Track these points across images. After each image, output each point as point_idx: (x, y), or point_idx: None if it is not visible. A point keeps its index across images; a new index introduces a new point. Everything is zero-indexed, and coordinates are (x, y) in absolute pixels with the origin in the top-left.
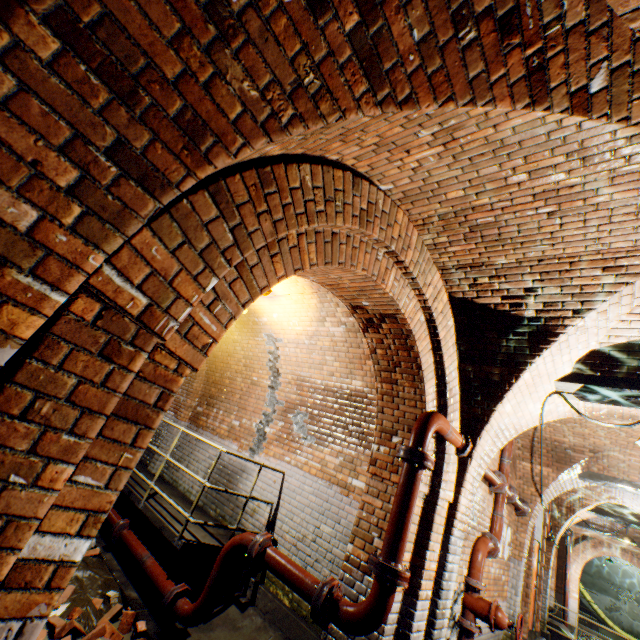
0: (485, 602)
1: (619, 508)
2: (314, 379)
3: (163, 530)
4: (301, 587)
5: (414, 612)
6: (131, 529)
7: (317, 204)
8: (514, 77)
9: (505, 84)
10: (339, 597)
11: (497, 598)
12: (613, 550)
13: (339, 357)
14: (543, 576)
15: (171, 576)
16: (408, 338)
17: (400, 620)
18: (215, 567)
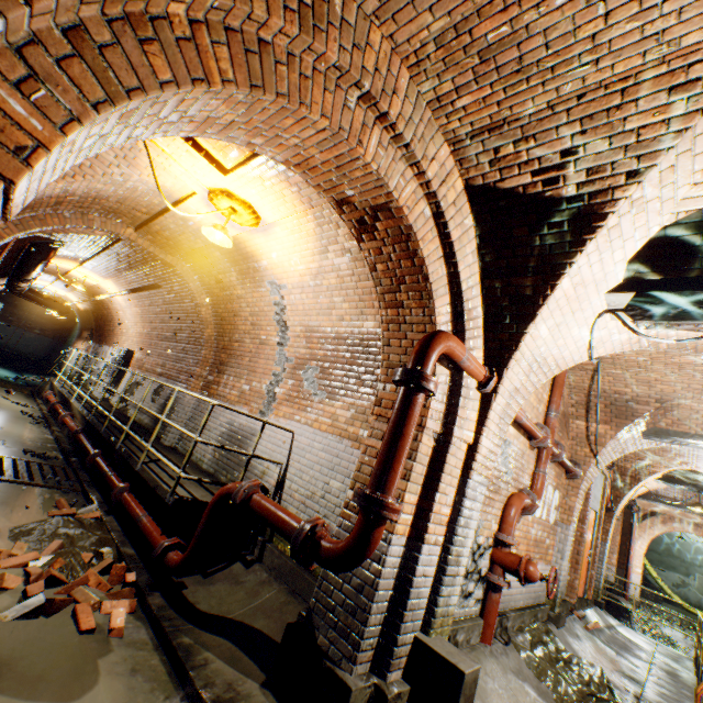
0: (516, 556)
1: (692, 475)
2: (323, 328)
3: (157, 489)
4: (284, 529)
5: (419, 556)
6: (131, 492)
7: None
8: None
9: None
10: (323, 536)
11: (539, 561)
12: (684, 525)
13: (348, 296)
14: (600, 547)
15: (168, 534)
16: (409, 239)
17: (403, 565)
18: (203, 518)
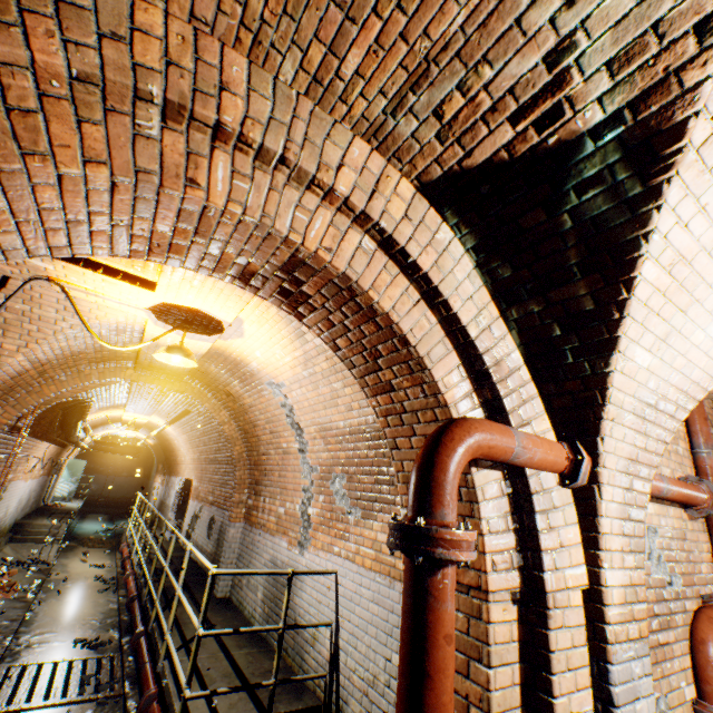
0: None
1: None
2: (335, 423)
3: (170, 710)
4: None
5: None
6: (159, 702)
7: None
8: None
9: None
10: None
11: None
12: None
13: (346, 379)
14: None
15: None
16: (354, 294)
17: None
18: None
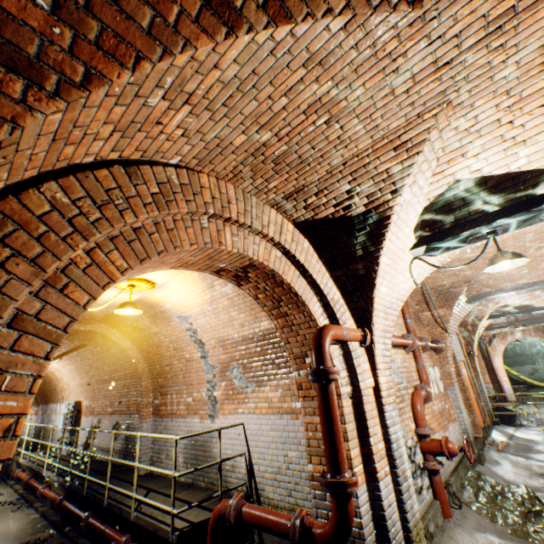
0: (436, 441)
1: (505, 307)
2: (232, 335)
3: (157, 531)
4: (279, 531)
5: (380, 493)
6: (134, 541)
7: (89, 215)
8: (193, 10)
9: (189, 21)
10: (311, 524)
11: (448, 424)
12: (516, 334)
13: (241, 309)
14: (477, 382)
15: None
16: (275, 276)
17: (372, 505)
18: None
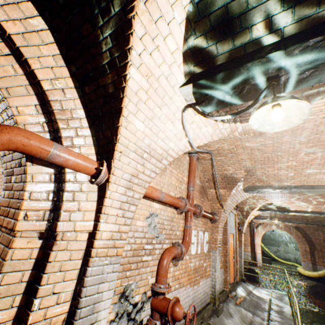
0: (167, 301)
1: (271, 205)
2: None
3: None
4: None
5: None
6: None
7: None
8: None
9: None
10: None
11: (200, 279)
12: (273, 226)
13: None
14: (239, 250)
15: None
16: None
17: None
18: None
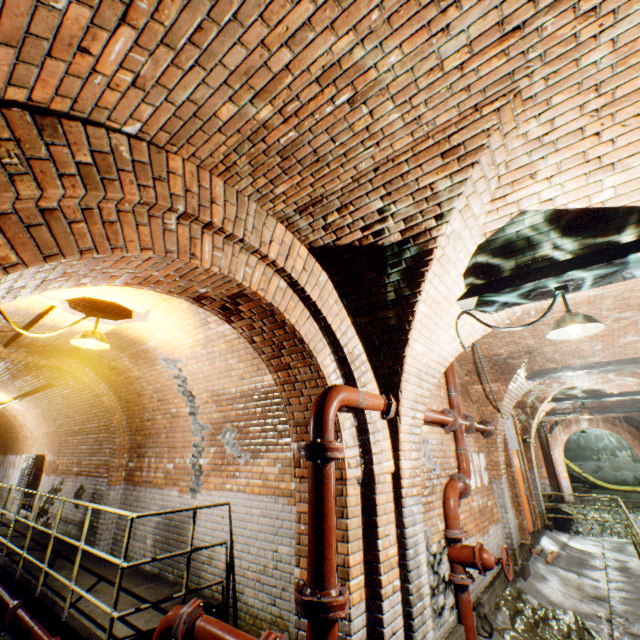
0: (469, 549)
1: (572, 390)
2: (228, 389)
3: (91, 639)
4: None
5: (382, 617)
6: None
7: None
8: None
9: None
10: None
11: (489, 526)
12: (582, 423)
13: (241, 357)
14: (531, 476)
15: None
16: (274, 313)
17: (371, 632)
18: None
